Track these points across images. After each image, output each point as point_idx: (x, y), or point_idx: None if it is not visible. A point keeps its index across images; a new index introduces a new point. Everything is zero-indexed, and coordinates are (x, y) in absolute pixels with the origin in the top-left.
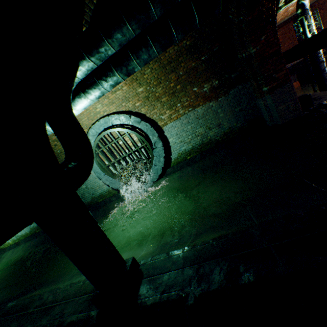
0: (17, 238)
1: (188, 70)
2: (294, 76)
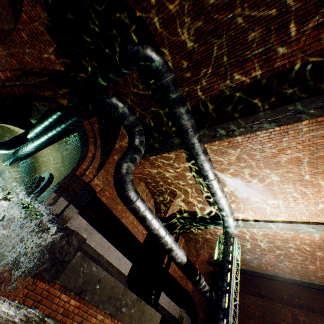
0: None
1: None
2: None
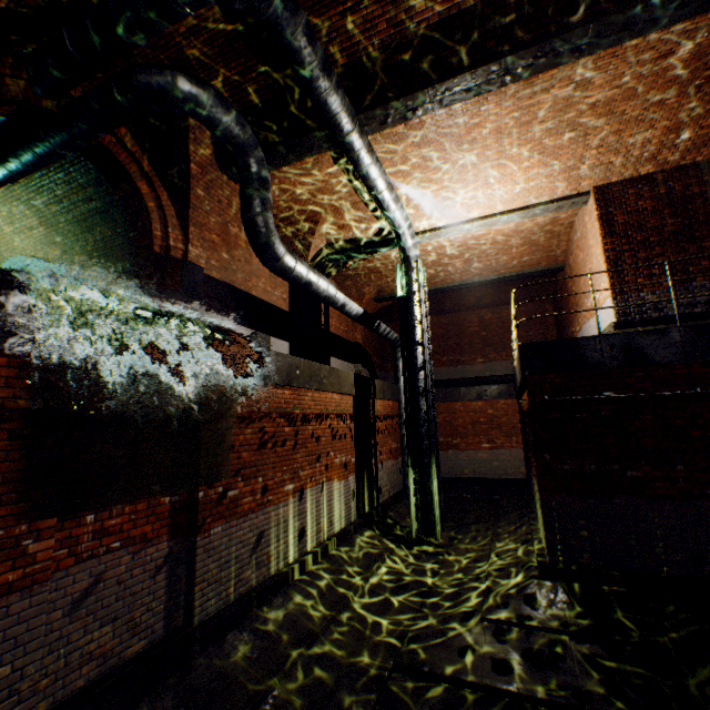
0: None
1: (106, 238)
2: (511, 387)
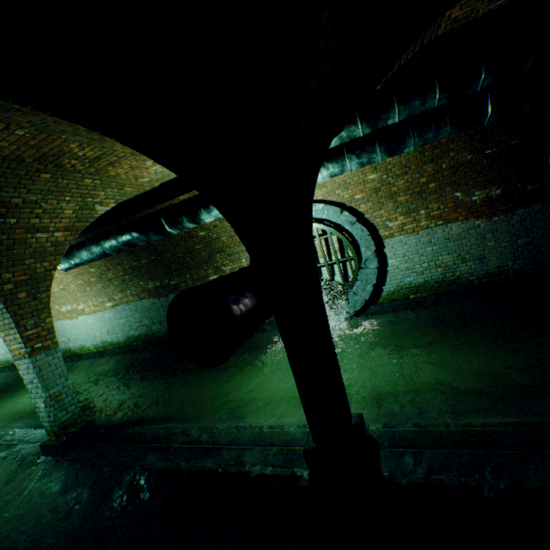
0: (102, 345)
1: (456, 164)
2: None
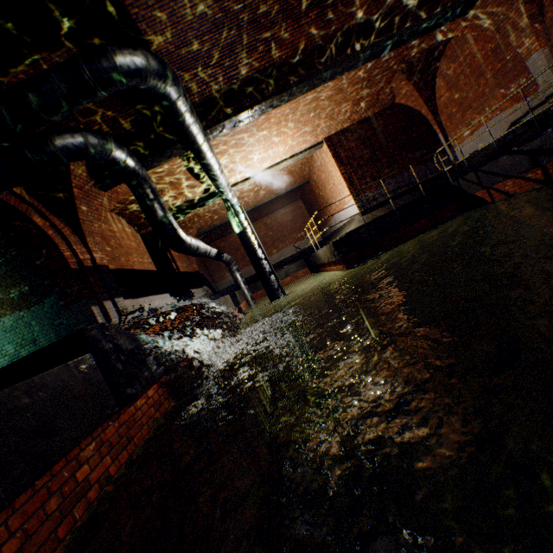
0: None
1: None
2: (302, 262)
